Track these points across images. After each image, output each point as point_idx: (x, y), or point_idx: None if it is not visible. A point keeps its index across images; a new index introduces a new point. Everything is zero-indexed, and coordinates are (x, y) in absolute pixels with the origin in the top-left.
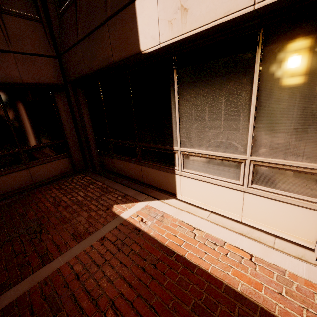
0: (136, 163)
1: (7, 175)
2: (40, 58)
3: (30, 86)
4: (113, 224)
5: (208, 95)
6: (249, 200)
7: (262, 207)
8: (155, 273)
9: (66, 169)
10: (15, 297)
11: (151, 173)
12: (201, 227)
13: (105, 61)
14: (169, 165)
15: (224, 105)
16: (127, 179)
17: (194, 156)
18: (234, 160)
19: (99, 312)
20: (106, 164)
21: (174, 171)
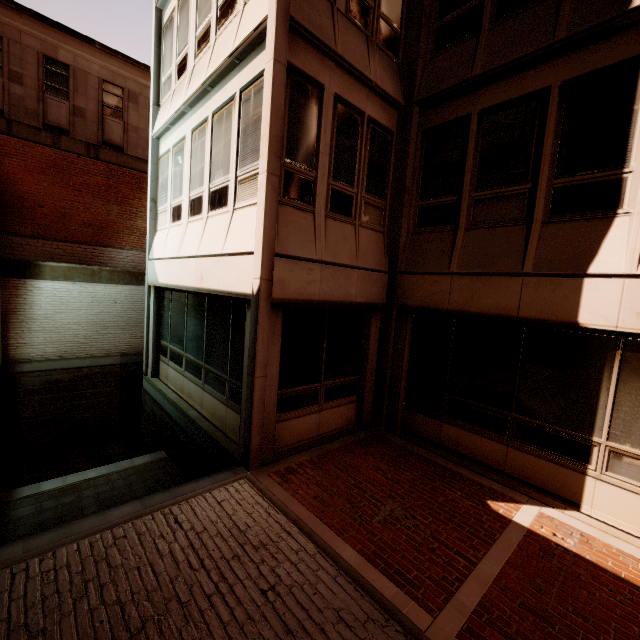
0: (498, 440)
1: (301, 417)
2: (375, 273)
3: (352, 304)
4: (515, 530)
5: None
6: None
7: None
8: (639, 609)
9: (349, 420)
10: (478, 597)
11: (529, 462)
12: None
13: (499, 310)
14: (576, 459)
15: None
16: (465, 459)
17: (633, 458)
18: None
19: (606, 636)
20: (417, 425)
21: (584, 470)
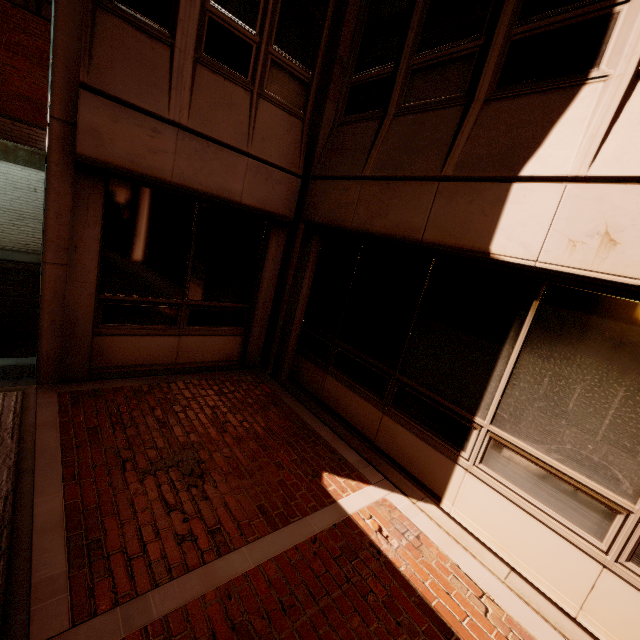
0: (375, 404)
1: (148, 336)
2: (279, 172)
3: (243, 208)
4: (329, 515)
5: (590, 371)
6: (610, 587)
7: (636, 614)
8: None
9: (229, 355)
10: (183, 602)
11: (401, 436)
12: (497, 597)
13: (403, 230)
14: (450, 441)
15: (619, 402)
16: (340, 421)
17: (515, 452)
18: (603, 500)
19: None
20: (304, 374)
21: (456, 457)
